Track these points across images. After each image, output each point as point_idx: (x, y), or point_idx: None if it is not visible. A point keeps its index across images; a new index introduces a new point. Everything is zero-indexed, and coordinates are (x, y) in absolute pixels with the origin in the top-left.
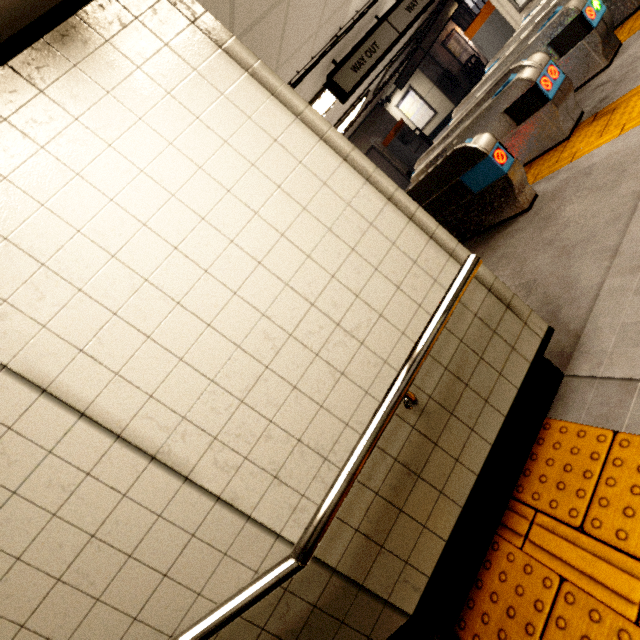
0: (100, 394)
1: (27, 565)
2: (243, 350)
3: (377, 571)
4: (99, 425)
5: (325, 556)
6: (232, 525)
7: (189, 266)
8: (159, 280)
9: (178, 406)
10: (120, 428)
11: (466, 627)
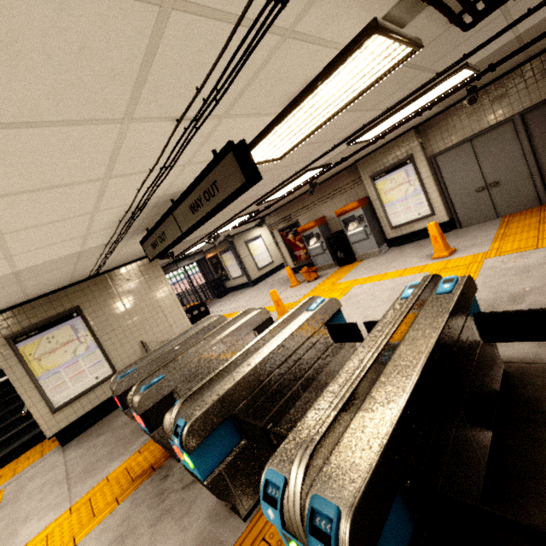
0: None
1: None
2: None
3: None
4: None
5: None
6: None
7: None
8: None
9: None
10: None
11: None
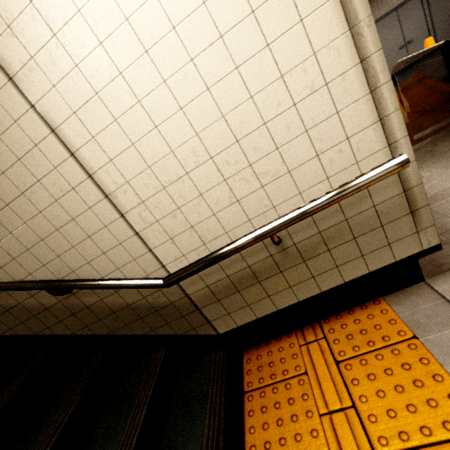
0: (83, 146)
1: (44, 217)
2: (175, 155)
3: (210, 308)
4: (81, 165)
5: (185, 288)
6: (141, 249)
7: (153, 72)
8: (129, 76)
9: (125, 173)
10: (91, 171)
11: (248, 353)
